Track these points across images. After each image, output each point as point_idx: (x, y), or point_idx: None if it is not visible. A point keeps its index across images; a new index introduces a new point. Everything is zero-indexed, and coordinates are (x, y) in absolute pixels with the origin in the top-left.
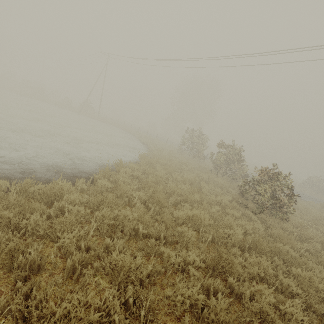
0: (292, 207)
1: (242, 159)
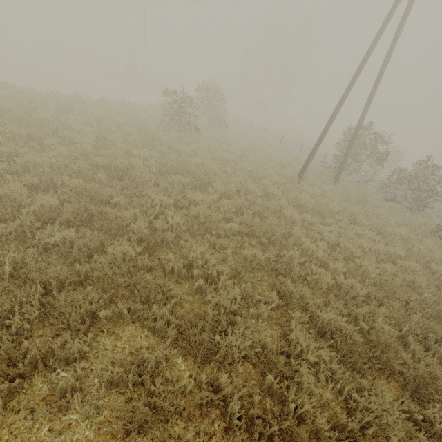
0: (186, 121)
1: (212, 101)
